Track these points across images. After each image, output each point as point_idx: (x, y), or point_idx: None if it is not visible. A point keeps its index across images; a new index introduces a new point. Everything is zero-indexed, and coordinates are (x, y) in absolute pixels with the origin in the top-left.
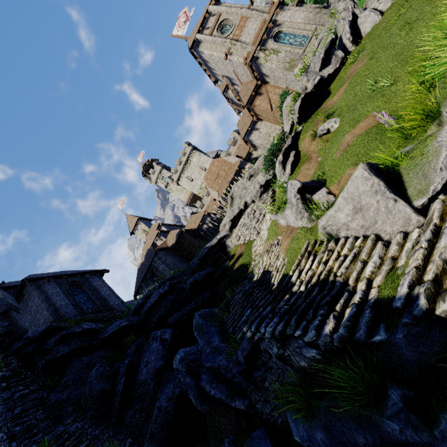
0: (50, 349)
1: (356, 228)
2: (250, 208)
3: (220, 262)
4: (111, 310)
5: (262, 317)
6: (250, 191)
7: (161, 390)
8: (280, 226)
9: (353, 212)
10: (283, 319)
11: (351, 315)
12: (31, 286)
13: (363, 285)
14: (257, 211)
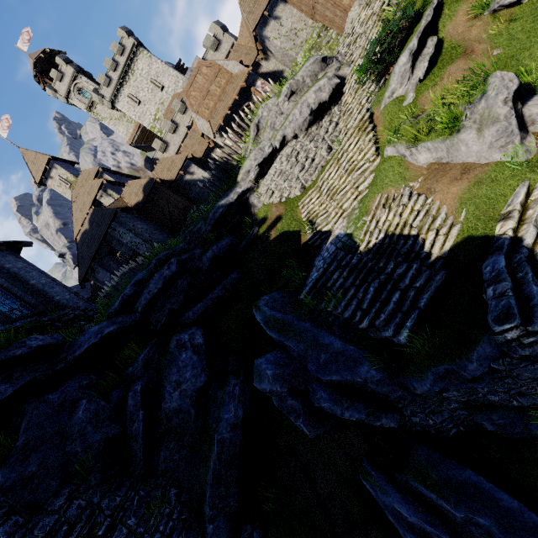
0: None
1: None
2: (290, 147)
3: (241, 230)
4: (60, 309)
5: None
6: (293, 117)
7: (214, 416)
8: (412, 166)
9: None
10: None
11: None
12: None
13: None
14: (301, 152)
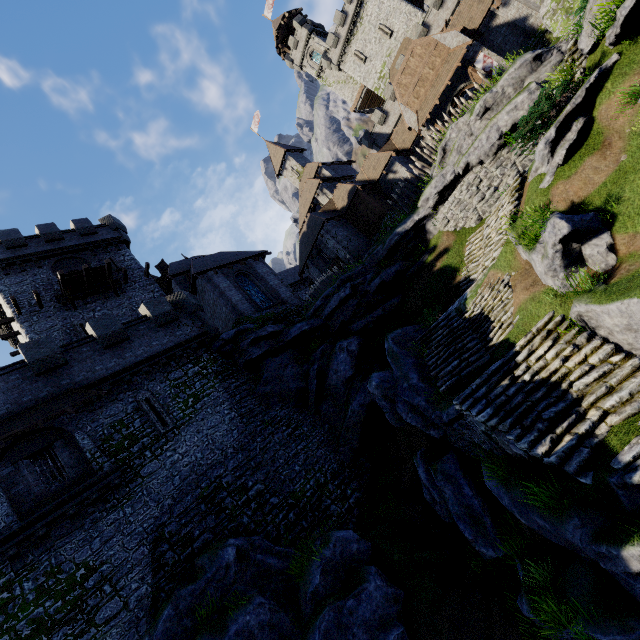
0: (245, 350)
1: (621, 341)
2: (473, 174)
3: (414, 254)
4: (284, 303)
5: (475, 399)
6: (479, 144)
7: (353, 396)
8: (518, 257)
9: (625, 328)
10: (498, 415)
11: (568, 447)
12: (202, 280)
13: (596, 416)
14: (484, 181)
